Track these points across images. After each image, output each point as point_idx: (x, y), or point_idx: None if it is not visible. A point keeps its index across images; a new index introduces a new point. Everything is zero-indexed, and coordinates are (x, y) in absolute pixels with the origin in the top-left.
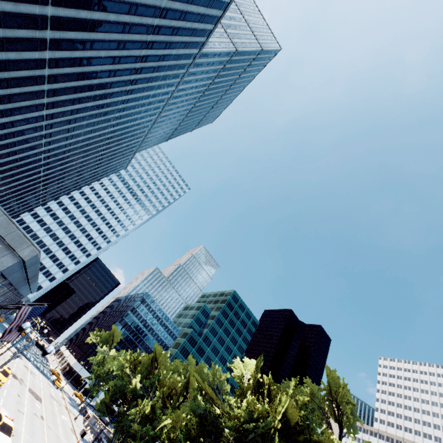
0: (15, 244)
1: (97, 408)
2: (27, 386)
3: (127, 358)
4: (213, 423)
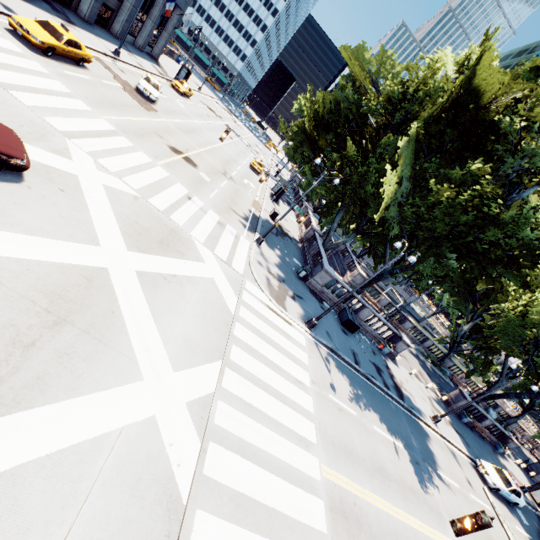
0: None
1: (286, 151)
2: (225, 123)
3: (306, 98)
4: (357, 113)
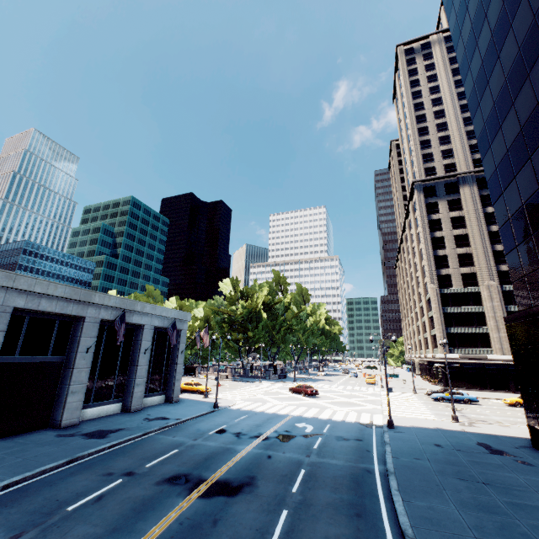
0: (185, 318)
1: None
2: None
3: None
4: (230, 321)
